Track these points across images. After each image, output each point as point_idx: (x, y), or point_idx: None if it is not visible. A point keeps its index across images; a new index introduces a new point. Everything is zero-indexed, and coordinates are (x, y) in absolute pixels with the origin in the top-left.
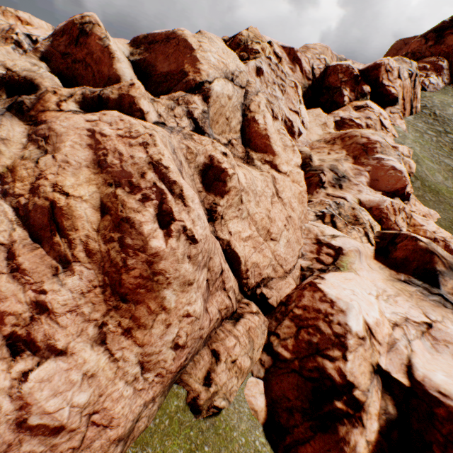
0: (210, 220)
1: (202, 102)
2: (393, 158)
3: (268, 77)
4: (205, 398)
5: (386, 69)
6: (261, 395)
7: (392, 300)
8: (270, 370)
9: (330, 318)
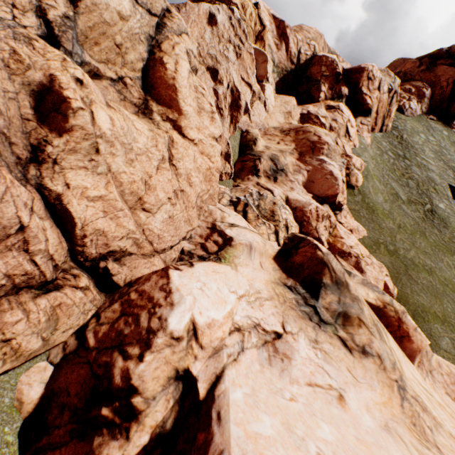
0: (35, 161)
1: (66, 2)
2: (335, 164)
3: (224, 31)
4: None
5: (369, 76)
6: (41, 384)
7: (258, 303)
8: (68, 357)
9: (156, 309)
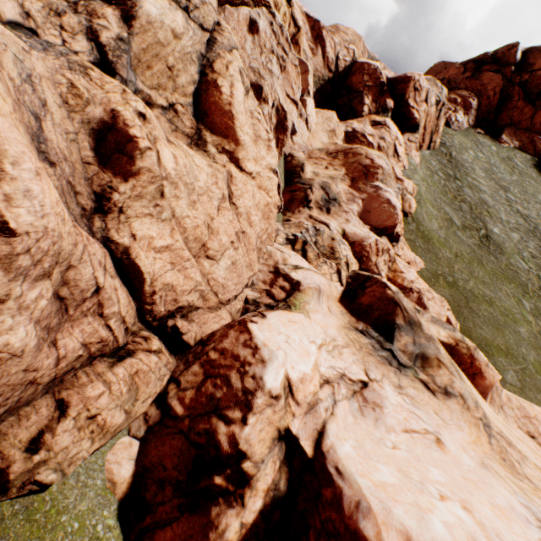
0: (99, 211)
1: (119, 21)
2: (391, 191)
3: (266, 40)
4: (21, 470)
5: (415, 87)
6: (130, 461)
7: (337, 352)
8: (153, 429)
9: (246, 368)
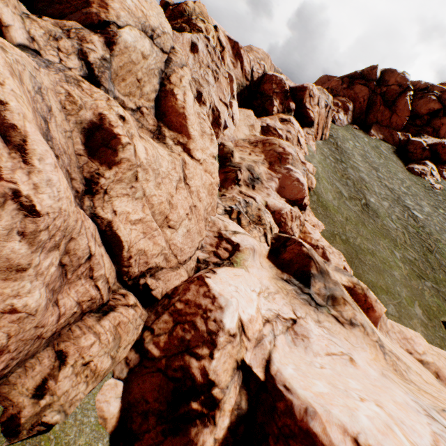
0: (88, 192)
1: (103, 46)
2: (299, 172)
3: (203, 58)
4: (30, 414)
5: (310, 94)
6: (117, 399)
7: (271, 297)
8: (134, 370)
9: (208, 314)
